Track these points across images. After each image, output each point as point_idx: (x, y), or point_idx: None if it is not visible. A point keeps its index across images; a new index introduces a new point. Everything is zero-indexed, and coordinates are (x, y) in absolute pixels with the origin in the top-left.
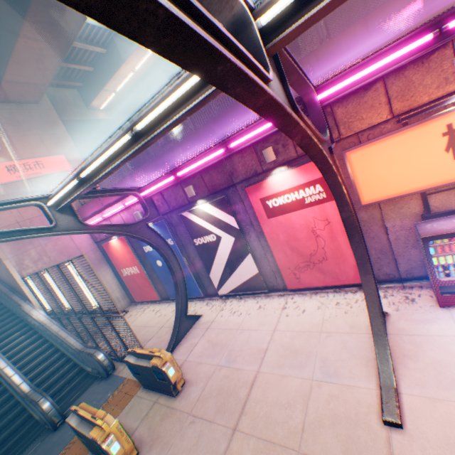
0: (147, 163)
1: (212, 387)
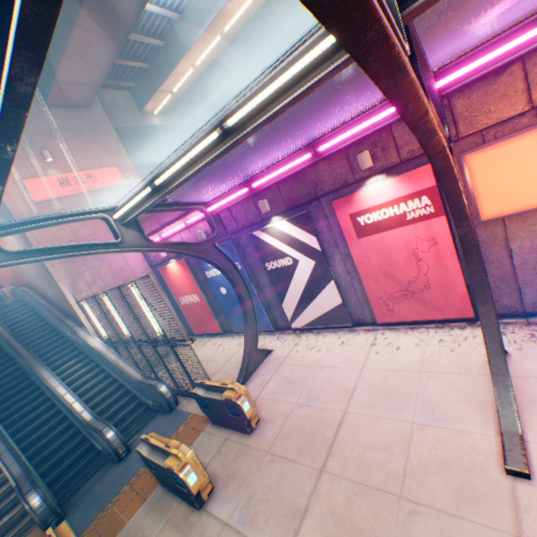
0: (214, 173)
1: (291, 426)
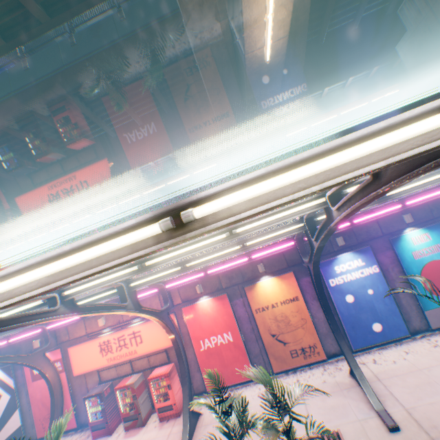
0: None
1: None
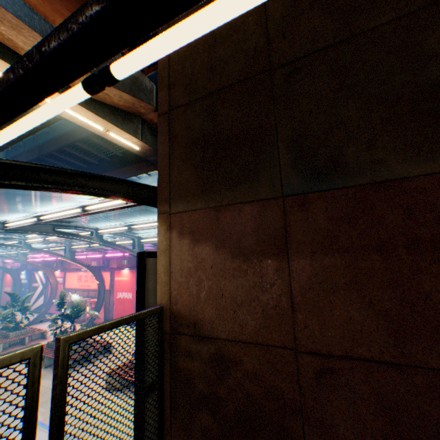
0: None
1: None
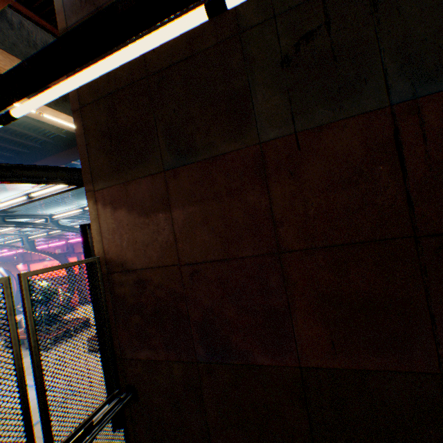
0: None
1: None
